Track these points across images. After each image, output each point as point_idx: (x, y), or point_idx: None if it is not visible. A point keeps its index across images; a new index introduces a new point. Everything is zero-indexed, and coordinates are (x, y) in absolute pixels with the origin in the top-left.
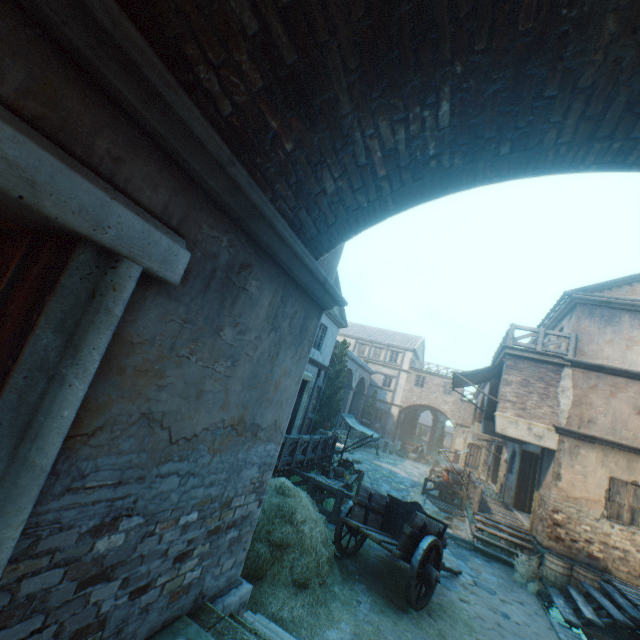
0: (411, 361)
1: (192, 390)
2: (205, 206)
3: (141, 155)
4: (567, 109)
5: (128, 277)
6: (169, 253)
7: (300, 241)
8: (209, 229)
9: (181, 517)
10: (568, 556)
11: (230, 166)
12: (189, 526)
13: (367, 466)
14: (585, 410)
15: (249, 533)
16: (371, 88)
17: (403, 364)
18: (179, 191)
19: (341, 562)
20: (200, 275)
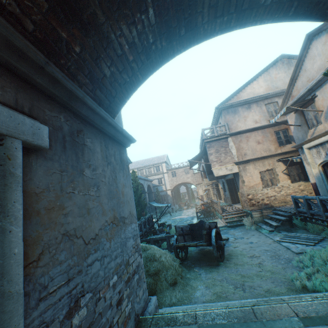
0: (166, 167)
1: (83, 210)
2: (41, 97)
3: None
4: (203, 3)
5: (14, 149)
6: (34, 128)
7: (103, 109)
8: (49, 112)
9: (109, 282)
10: (259, 209)
11: (47, 66)
12: (115, 284)
13: (170, 222)
14: (241, 151)
15: (143, 273)
16: (112, 4)
17: (163, 170)
18: (20, 89)
19: (183, 264)
20: (57, 141)
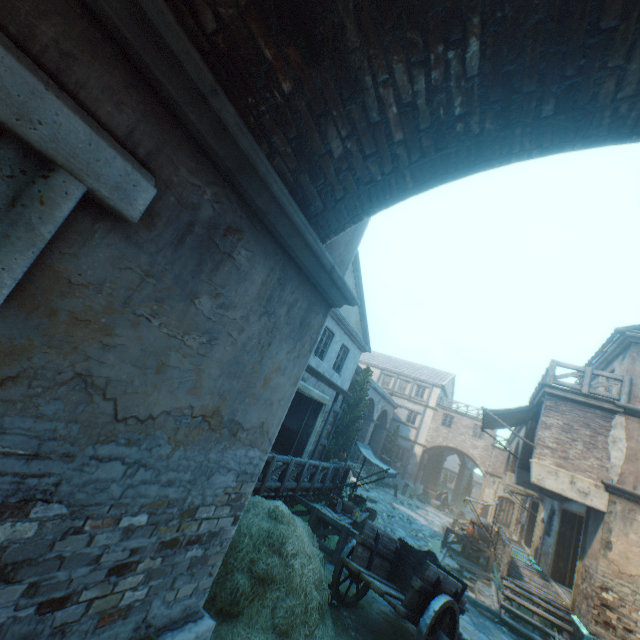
0: (439, 398)
1: (151, 360)
2: (185, 146)
3: (102, 61)
4: (631, 47)
5: (64, 193)
6: (126, 180)
7: (301, 213)
8: (188, 174)
9: (123, 517)
10: None
11: (213, 97)
12: (134, 531)
13: (382, 506)
14: None
15: (218, 555)
16: (383, 14)
17: (430, 400)
18: (151, 118)
19: (337, 612)
20: (172, 224)
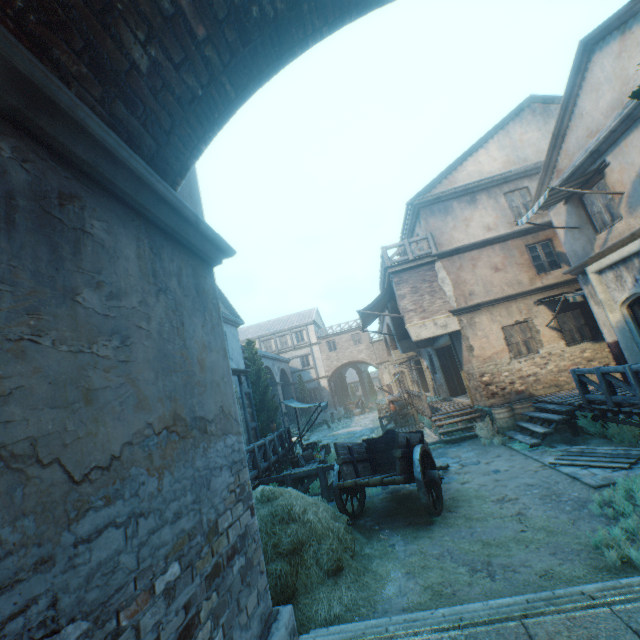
0: (316, 333)
1: (71, 392)
2: None
3: None
4: None
5: None
6: None
7: (137, 156)
8: None
9: (155, 583)
10: (505, 402)
11: None
12: (174, 588)
13: (327, 441)
14: (464, 288)
15: (257, 551)
16: None
17: (311, 339)
18: None
19: (356, 526)
20: None
